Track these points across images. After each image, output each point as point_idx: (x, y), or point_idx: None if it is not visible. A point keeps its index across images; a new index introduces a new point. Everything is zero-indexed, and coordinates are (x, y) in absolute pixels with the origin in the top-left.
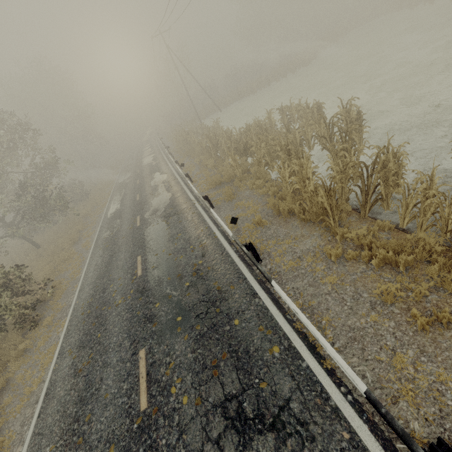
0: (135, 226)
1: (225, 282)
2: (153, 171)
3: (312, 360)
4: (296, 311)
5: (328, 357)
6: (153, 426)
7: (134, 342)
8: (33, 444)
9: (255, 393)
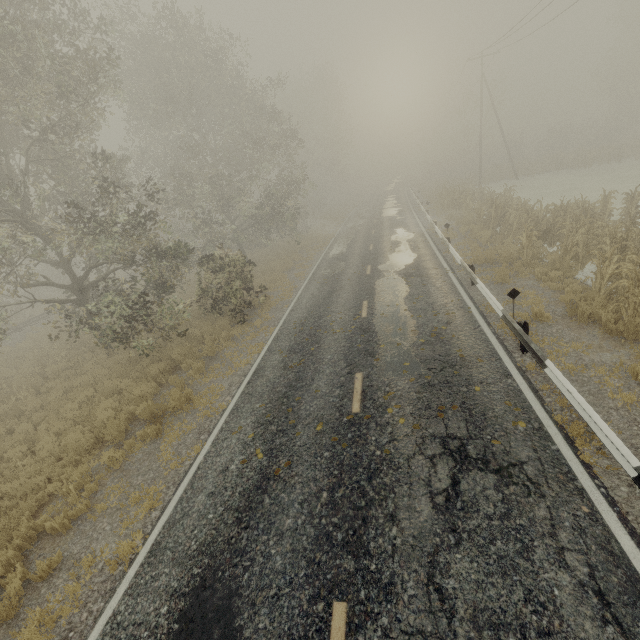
0: (365, 273)
1: (472, 353)
2: (396, 225)
3: (566, 448)
4: (571, 390)
5: (588, 455)
6: (364, 426)
7: (351, 365)
8: (243, 398)
9: (483, 444)
